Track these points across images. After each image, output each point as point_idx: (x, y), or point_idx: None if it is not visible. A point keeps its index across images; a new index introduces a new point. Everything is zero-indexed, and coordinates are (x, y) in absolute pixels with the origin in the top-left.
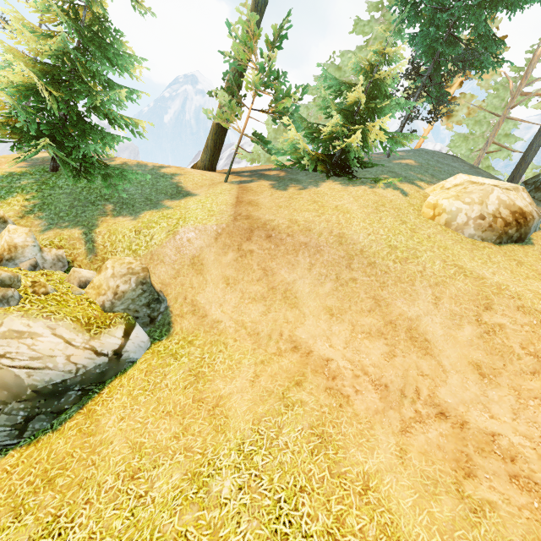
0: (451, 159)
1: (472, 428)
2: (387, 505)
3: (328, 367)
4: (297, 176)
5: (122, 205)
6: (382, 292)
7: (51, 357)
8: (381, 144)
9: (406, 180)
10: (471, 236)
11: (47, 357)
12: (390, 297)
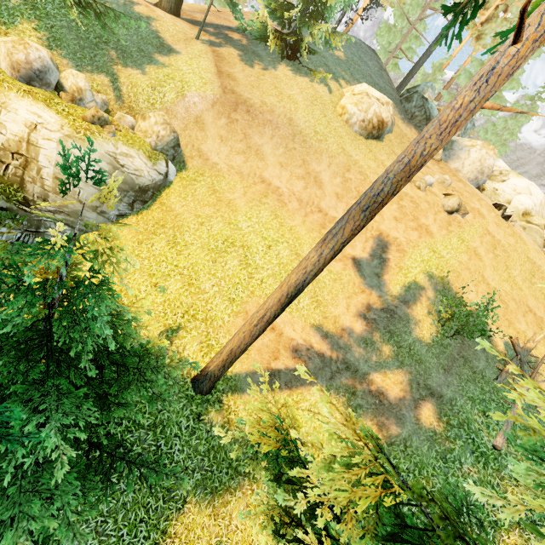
0: (370, 56)
1: (329, 216)
2: (297, 233)
3: (278, 191)
4: (257, 49)
5: (123, 54)
6: (307, 158)
7: (141, 171)
8: (324, 36)
9: (334, 77)
10: (356, 131)
11: (140, 171)
12: (310, 161)
